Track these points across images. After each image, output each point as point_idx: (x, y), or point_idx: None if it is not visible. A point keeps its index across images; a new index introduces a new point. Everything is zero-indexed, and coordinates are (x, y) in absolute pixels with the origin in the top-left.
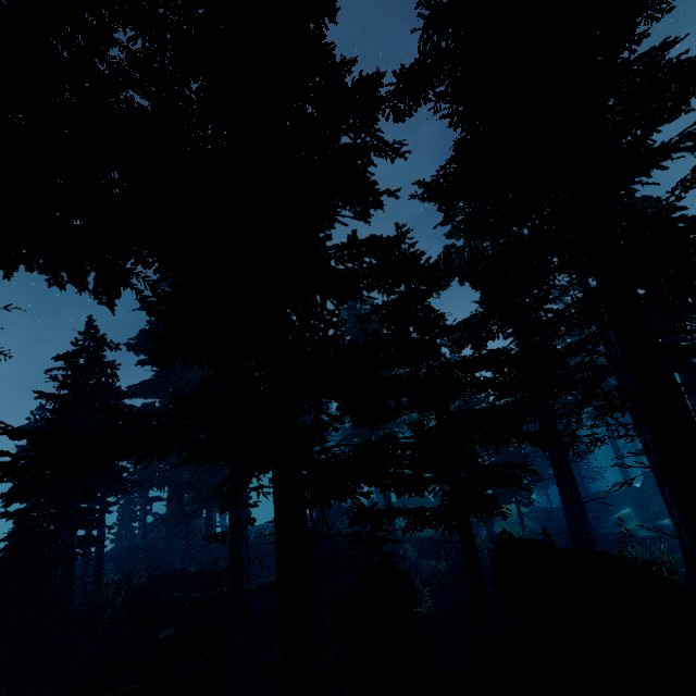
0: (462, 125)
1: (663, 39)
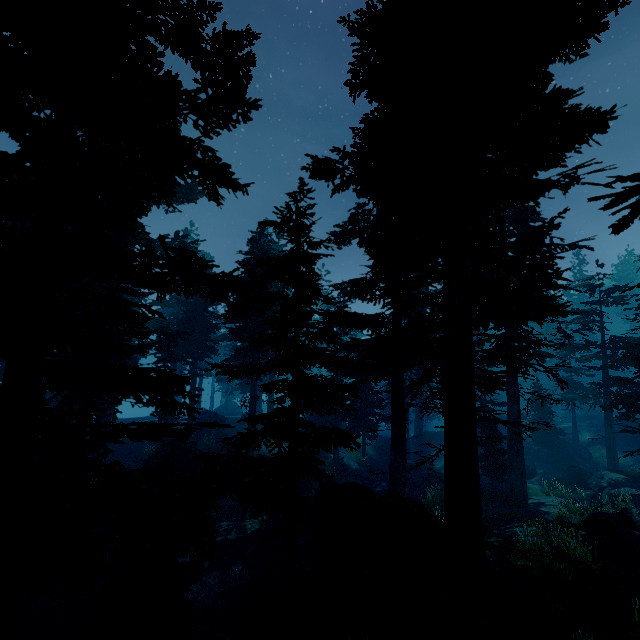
0: (377, 101)
1: (563, 89)
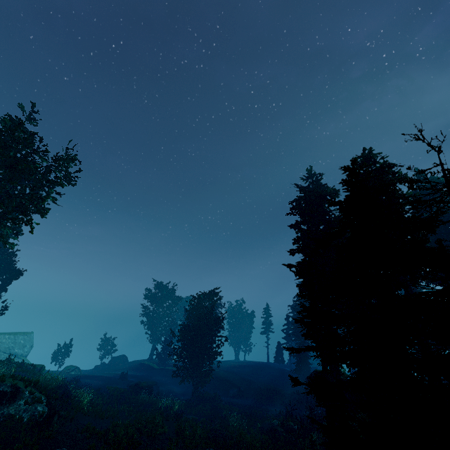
0: None
1: None
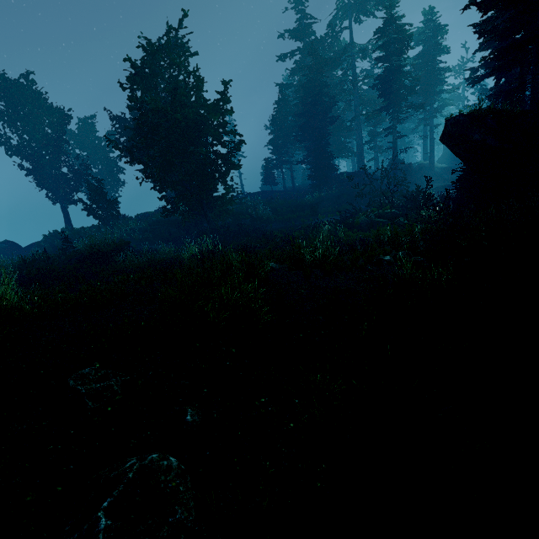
0: None
1: None
